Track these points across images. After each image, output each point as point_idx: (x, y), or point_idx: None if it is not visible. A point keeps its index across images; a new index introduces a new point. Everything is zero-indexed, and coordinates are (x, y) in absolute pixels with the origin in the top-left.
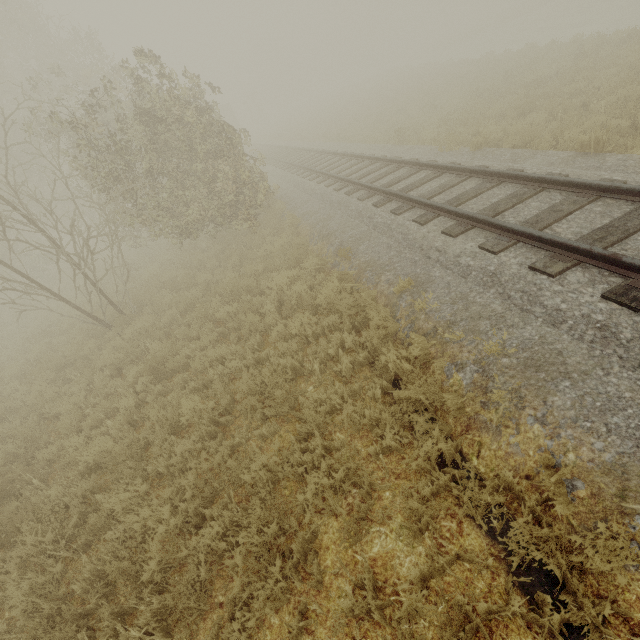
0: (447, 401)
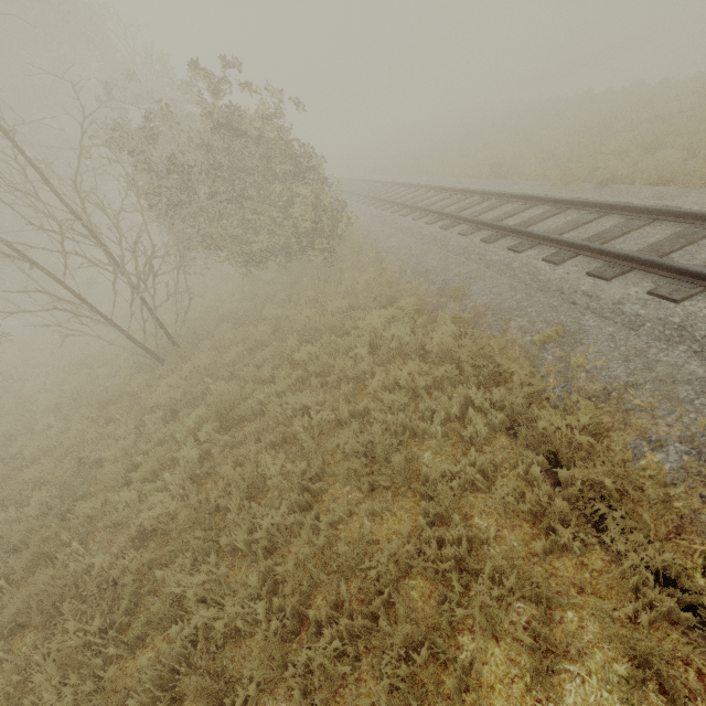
0: (648, 490)
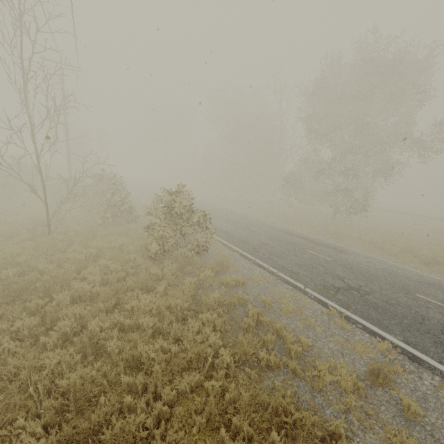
0: None
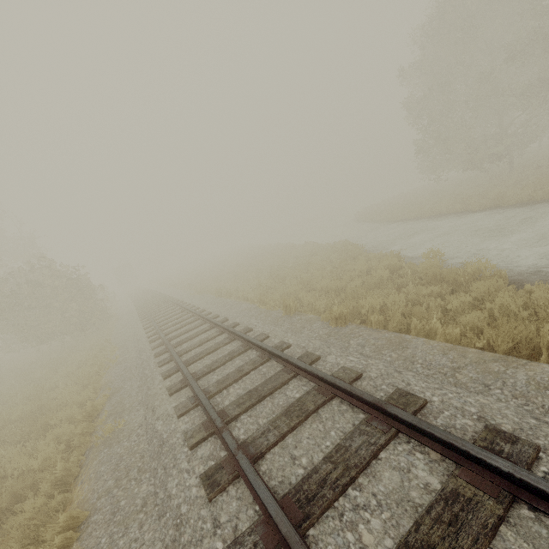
0: (92, 381)
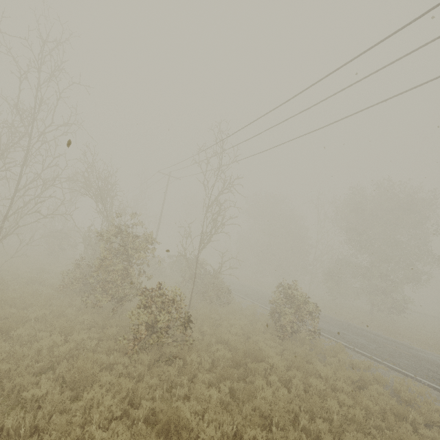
0: None
